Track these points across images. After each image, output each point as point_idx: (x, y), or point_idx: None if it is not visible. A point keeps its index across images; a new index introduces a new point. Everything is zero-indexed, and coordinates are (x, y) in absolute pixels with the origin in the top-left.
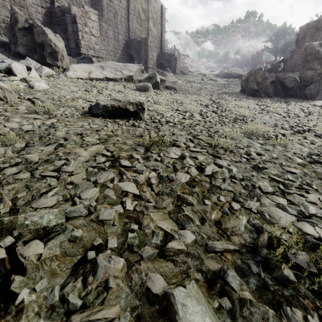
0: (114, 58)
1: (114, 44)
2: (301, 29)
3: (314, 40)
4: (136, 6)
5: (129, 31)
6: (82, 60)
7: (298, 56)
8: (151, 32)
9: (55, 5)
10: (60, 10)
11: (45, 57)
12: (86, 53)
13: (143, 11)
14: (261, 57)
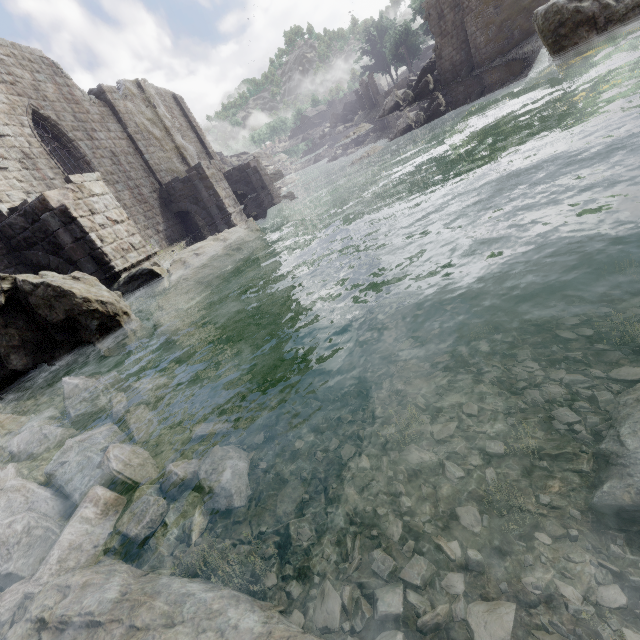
0: (158, 236)
1: (144, 212)
2: (428, 7)
3: (466, 11)
4: (137, 122)
5: (154, 173)
6: (131, 284)
7: (450, 49)
8: (186, 151)
9: (4, 211)
10: (21, 216)
11: (89, 342)
12: (127, 265)
13: (153, 123)
14: (374, 85)
